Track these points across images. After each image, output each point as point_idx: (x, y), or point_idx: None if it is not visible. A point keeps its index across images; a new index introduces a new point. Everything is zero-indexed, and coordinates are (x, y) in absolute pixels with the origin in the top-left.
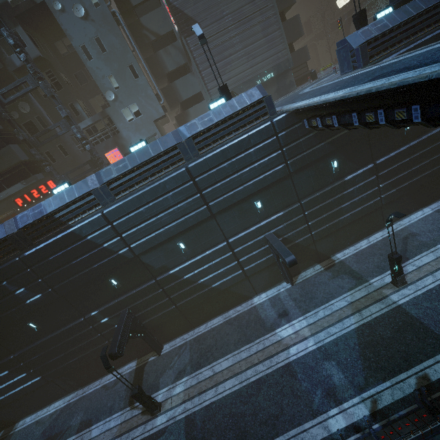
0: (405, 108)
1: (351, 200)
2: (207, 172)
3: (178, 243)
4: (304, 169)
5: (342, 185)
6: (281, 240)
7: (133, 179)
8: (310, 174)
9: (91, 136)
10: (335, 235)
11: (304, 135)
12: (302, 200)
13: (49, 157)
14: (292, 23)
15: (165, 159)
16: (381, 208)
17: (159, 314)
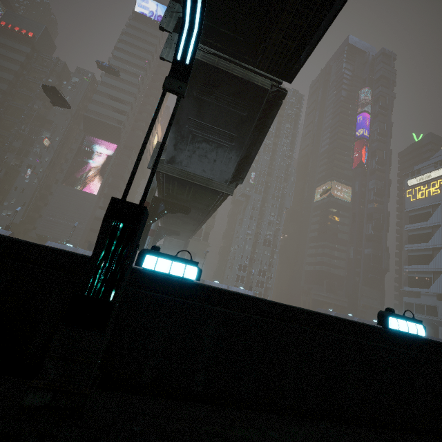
0: None
1: None
2: None
3: None
4: None
5: None
6: None
7: None
8: None
9: None
10: None
11: None
12: None
13: None
14: None
15: None
16: None
17: None
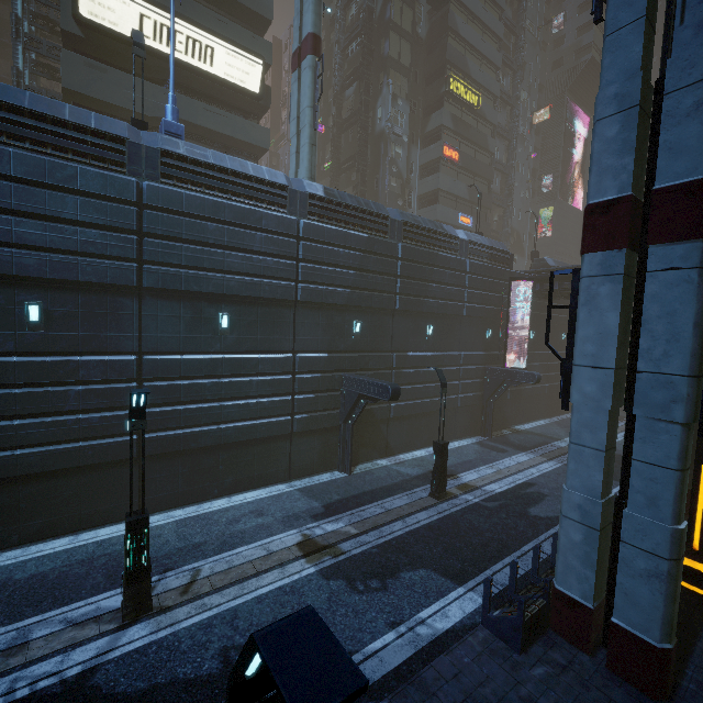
0: None
1: None
2: None
3: None
4: None
5: None
6: None
7: None
8: None
9: None
10: None
11: None
12: None
13: None
14: None
15: None
16: None
17: None
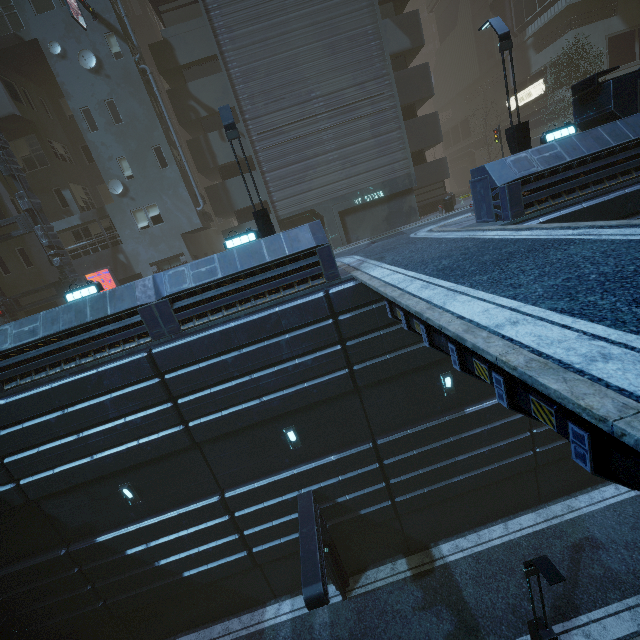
0: (555, 408)
1: (476, 449)
2: (190, 366)
3: (120, 487)
4: (387, 383)
5: (460, 421)
6: (331, 506)
7: (45, 357)
8: (398, 392)
9: (78, 241)
10: (442, 507)
11: (390, 323)
12: (380, 437)
13: (1, 265)
14: (426, 123)
15: (115, 329)
16: (535, 469)
17: (68, 615)
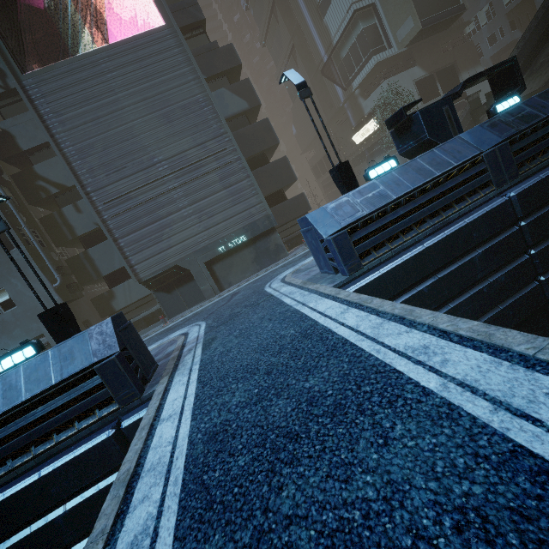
0: None
1: None
2: None
3: None
4: None
5: None
6: None
7: None
8: None
9: None
10: None
11: None
12: None
13: None
14: (278, 167)
15: None
16: None
17: None
